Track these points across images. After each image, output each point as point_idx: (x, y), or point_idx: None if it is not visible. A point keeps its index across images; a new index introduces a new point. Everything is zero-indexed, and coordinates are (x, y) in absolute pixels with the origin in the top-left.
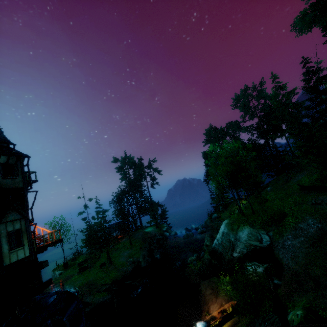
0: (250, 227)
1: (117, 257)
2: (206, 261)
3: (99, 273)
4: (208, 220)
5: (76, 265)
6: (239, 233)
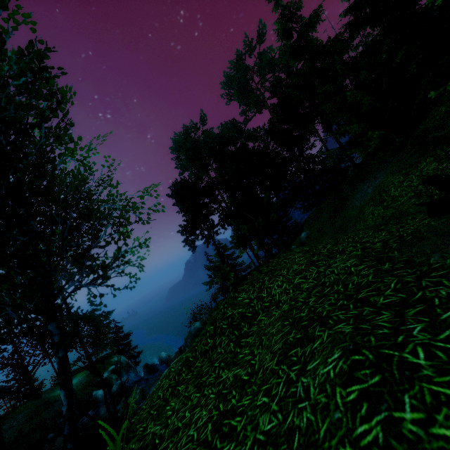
0: None
1: None
2: None
3: None
4: (189, 336)
5: None
6: None
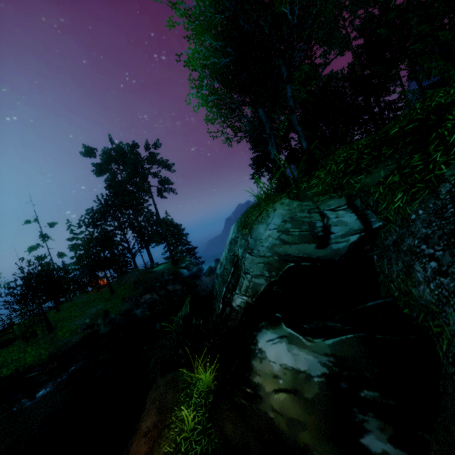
0: (290, 199)
1: (74, 317)
2: (181, 321)
3: (16, 351)
4: None
5: (4, 336)
6: (257, 228)
